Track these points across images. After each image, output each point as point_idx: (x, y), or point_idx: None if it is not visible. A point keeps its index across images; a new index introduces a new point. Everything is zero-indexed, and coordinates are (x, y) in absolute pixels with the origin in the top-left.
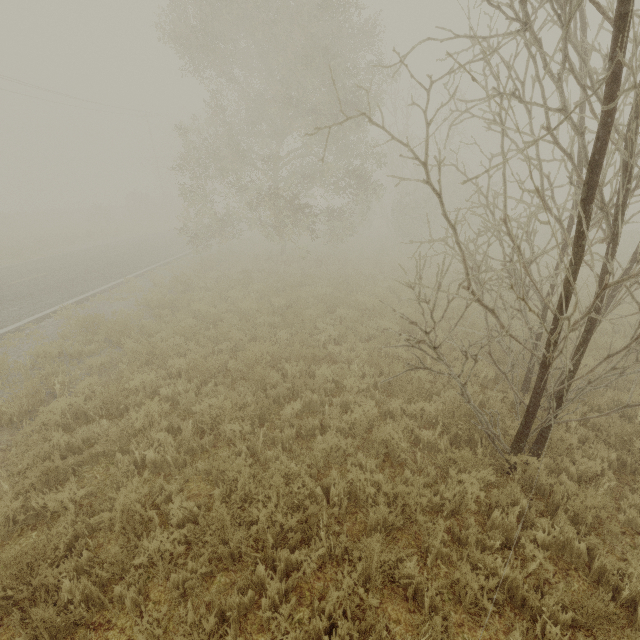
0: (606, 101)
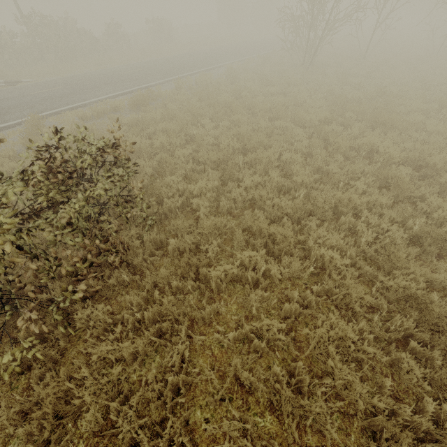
0: None
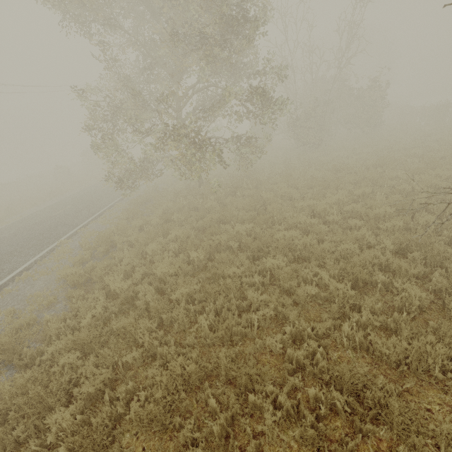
0: None
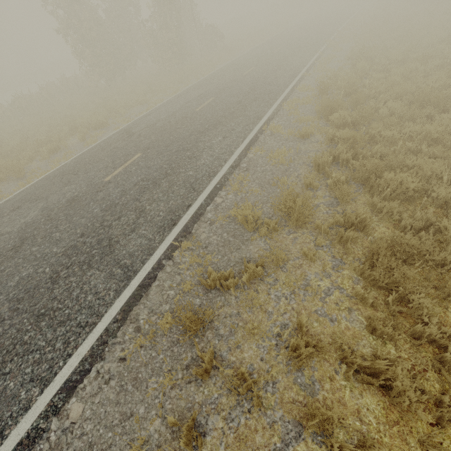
0: None
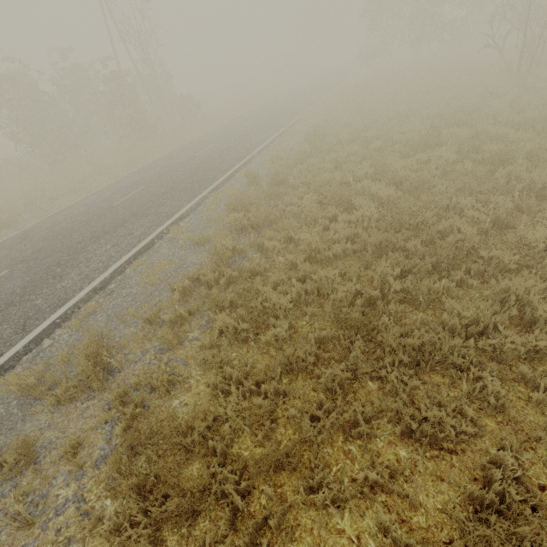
0: None
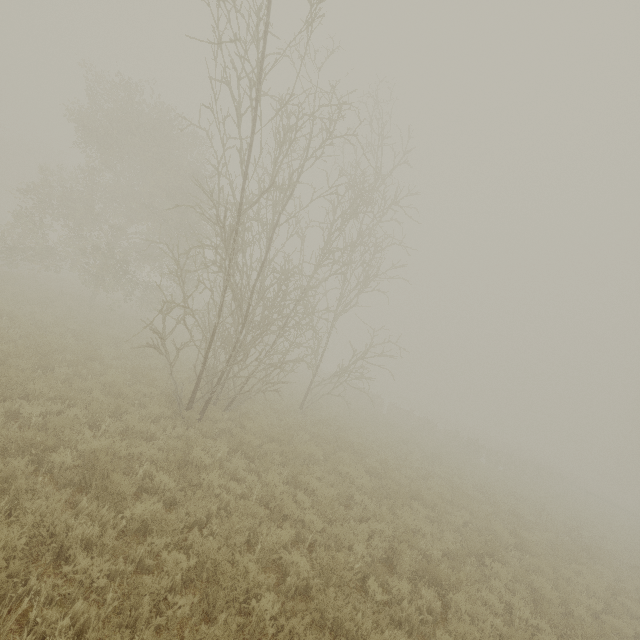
0: (227, 275)
